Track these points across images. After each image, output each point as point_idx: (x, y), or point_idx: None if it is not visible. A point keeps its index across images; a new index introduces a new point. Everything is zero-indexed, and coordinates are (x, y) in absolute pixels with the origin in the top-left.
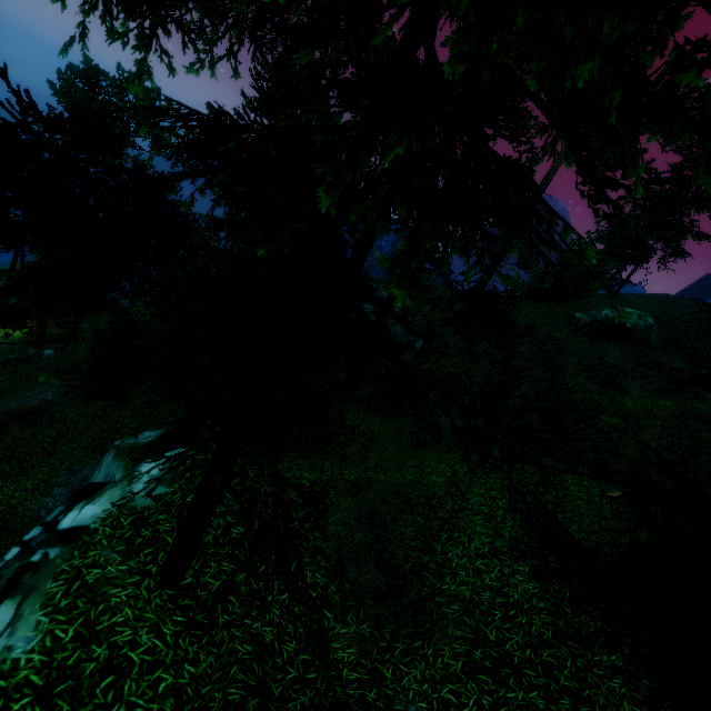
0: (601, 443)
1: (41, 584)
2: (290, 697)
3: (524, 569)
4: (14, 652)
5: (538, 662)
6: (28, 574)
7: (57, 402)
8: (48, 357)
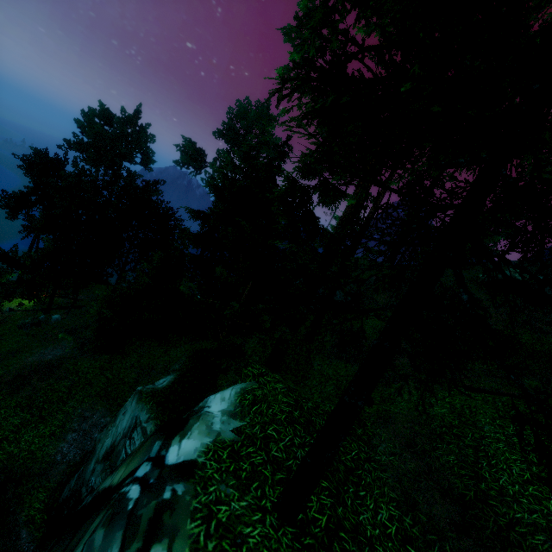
0: (551, 376)
1: (181, 525)
2: None
3: None
4: None
5: None
6: (166, 514)
7: (69, 357)
8: (55, 320)
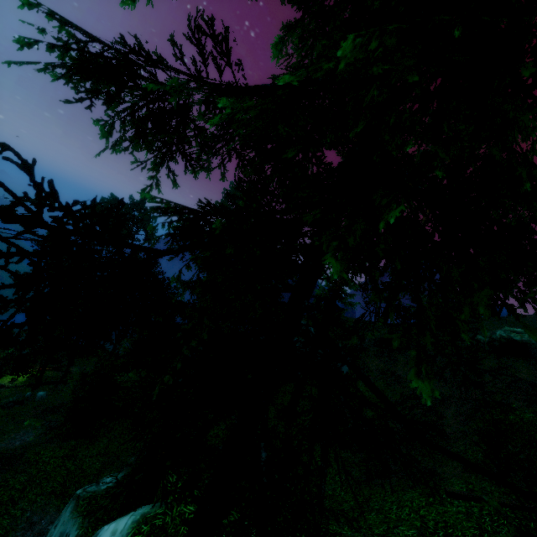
0: None
1: None
2: None
3: None
4: None
5: None
6: None
7: (35, 443)
8: (40, 397)
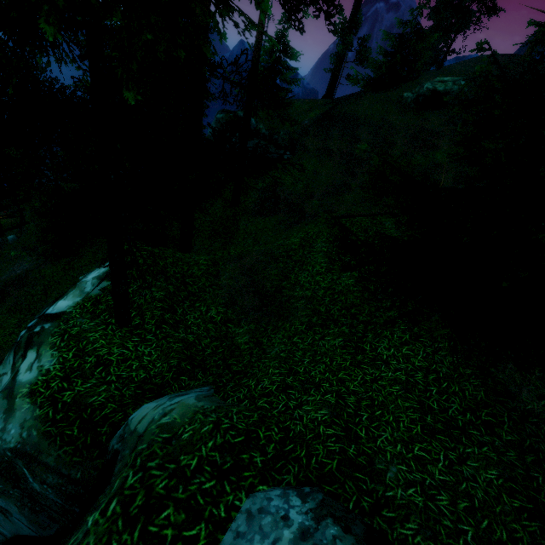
0: None
1: (46, 340)
2: (207, 359)
3: (347, 274)
4: (43, 368)
5: (348, 314)
6: (35, 337)
7: (33, 268)
8: (12, 241)
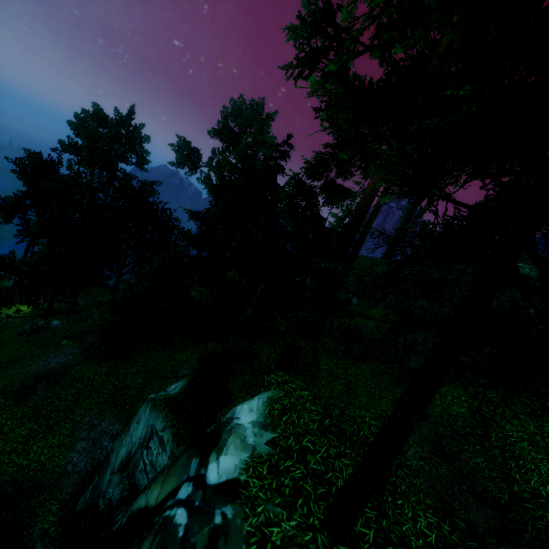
0: None
1: None
2: None
3: None
4: None
5: None
6: (221, 540)
7: (73, 364)
8: (55, 326)
